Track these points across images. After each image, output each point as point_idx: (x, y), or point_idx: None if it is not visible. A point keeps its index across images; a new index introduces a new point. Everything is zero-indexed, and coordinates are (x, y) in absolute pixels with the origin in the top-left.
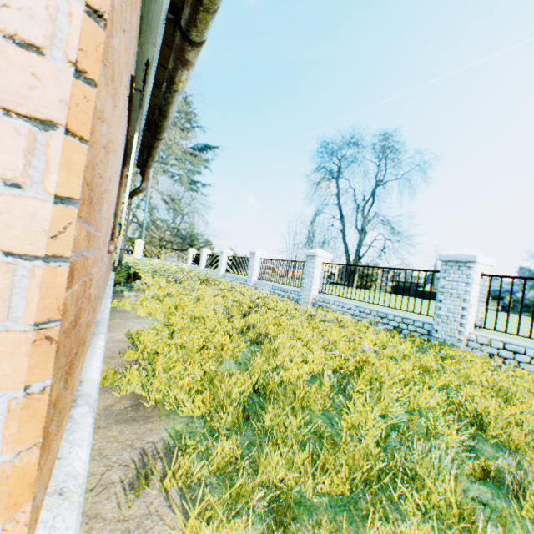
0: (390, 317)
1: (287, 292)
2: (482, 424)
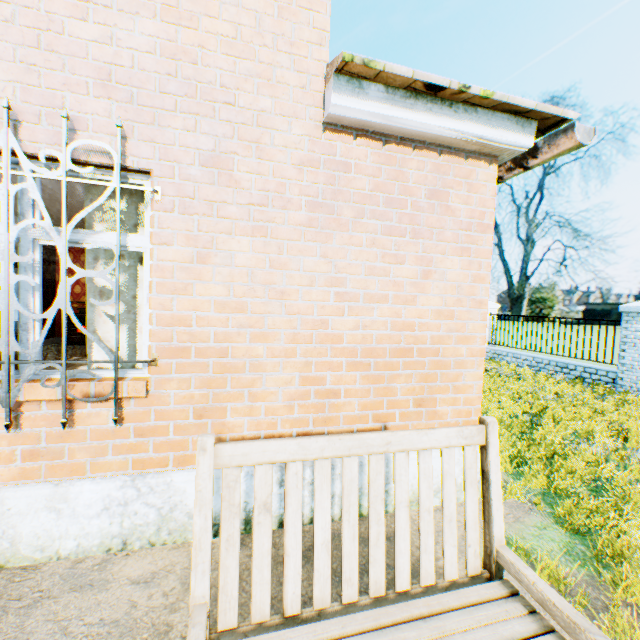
0: (570, 367)
1: None
2: (627, 438)
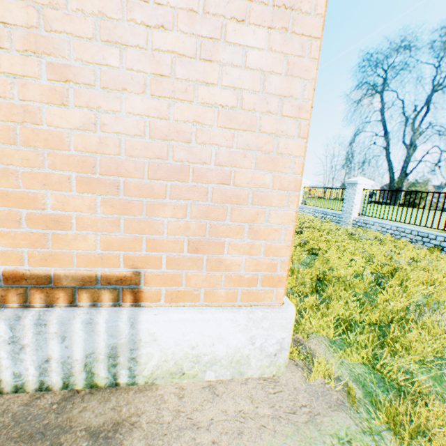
0: (431, 237)
1: (328, 215)
2: None
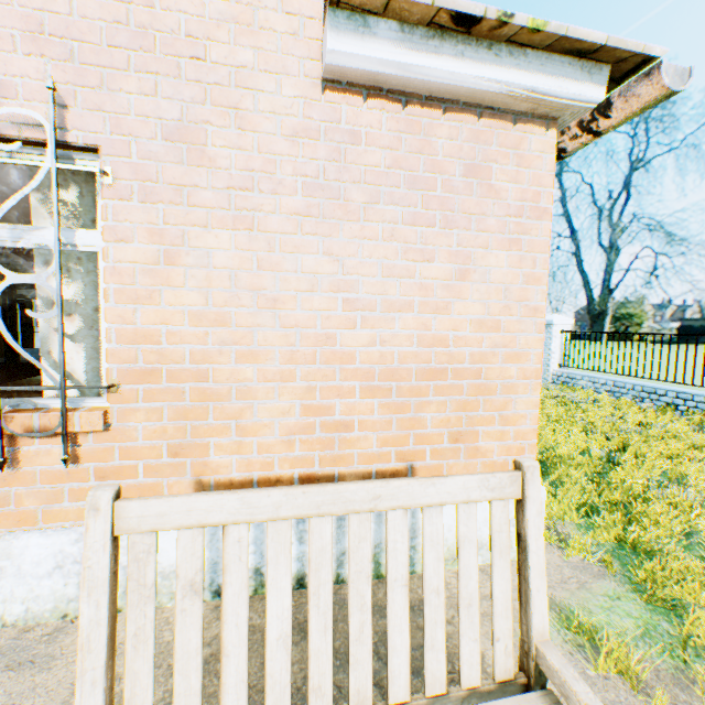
0: (659, 392)
1: None
2: None
